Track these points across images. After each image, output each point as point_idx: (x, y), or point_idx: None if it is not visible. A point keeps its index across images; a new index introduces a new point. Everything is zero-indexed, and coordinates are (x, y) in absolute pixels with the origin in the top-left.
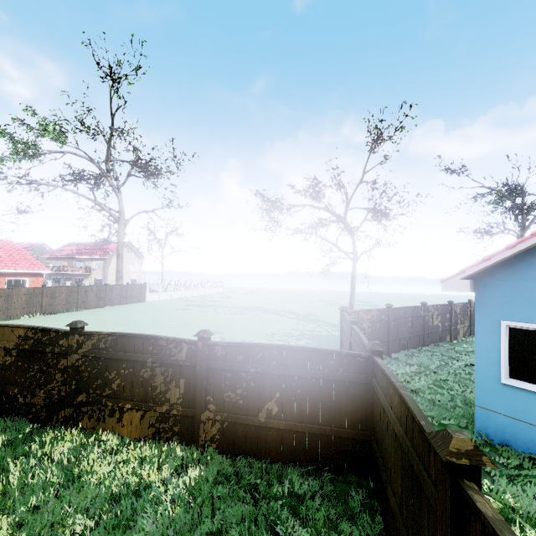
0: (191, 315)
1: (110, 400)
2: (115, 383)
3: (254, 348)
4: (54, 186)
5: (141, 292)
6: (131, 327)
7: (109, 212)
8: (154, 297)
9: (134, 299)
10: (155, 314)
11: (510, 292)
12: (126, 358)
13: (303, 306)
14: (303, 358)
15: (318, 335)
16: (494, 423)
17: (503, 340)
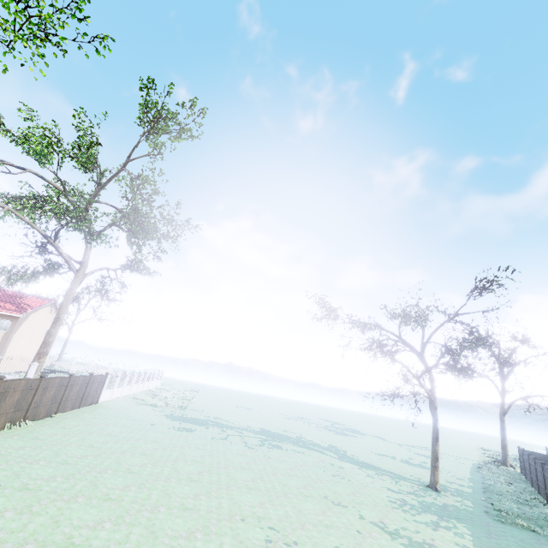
0: (221, 447)
1: None
2: None
3: None
4: (3, 206)
5: (98, 388)
6: (200, 489)
7: (67, 259)
8: (107, 395)
9: (88, 399)
10: (168, 443)
11: None
12: None
13: (296, 427)
14: None
15: (439, 506)
16: None
17: None
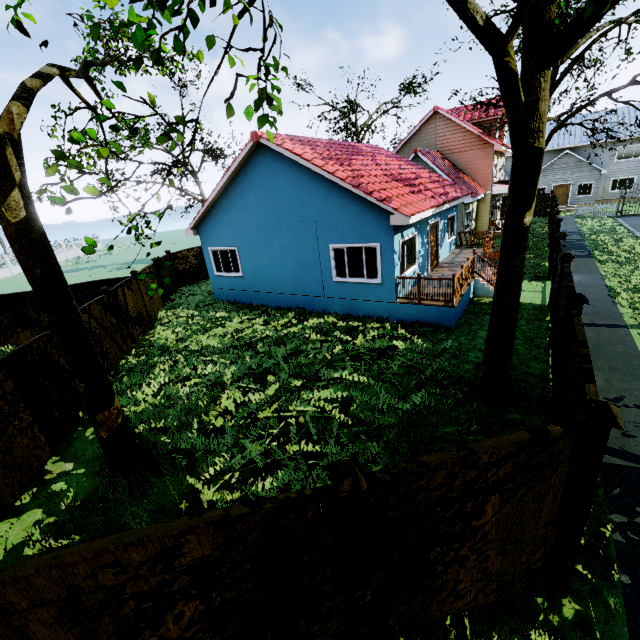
0: None
1: (7, 330)
2: (6, 321)
3: (77, 286)
4: None
5: None
6: None
7: None
8: (4, 274)
9: None
10: (15, 290)
11: (208, 234)
12: (6, 308)
13: None
14: (103, 284)
15: None
16: (218, 293)
17: (211, 256)
